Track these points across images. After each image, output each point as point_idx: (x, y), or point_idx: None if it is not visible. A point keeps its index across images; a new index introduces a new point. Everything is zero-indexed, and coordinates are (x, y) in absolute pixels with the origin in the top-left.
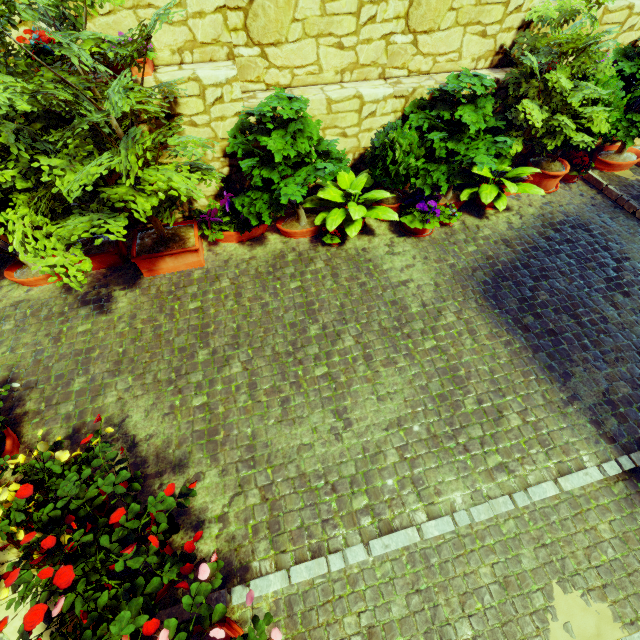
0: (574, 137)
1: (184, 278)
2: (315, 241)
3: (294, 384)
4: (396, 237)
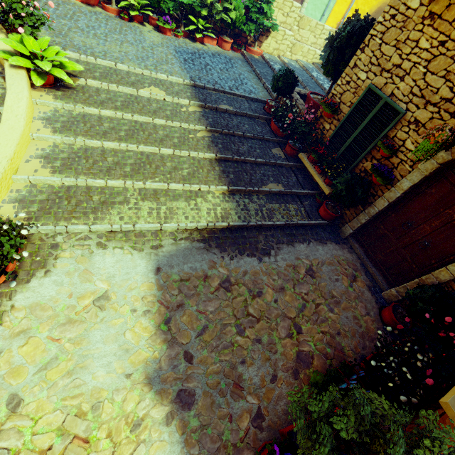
0: (223, 15)
1: None
2: (118, 17)
3: (87, 33)
4: (154, 31)
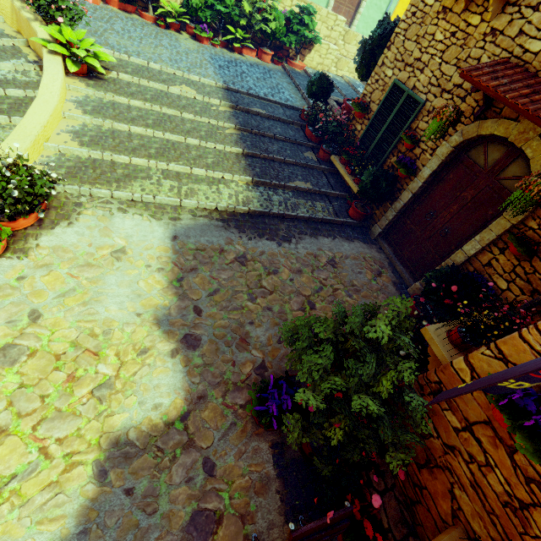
0: (262, 26)
1: (87, 3)
2: (154, 24)
3: (123, 35)
4: (191, 39)
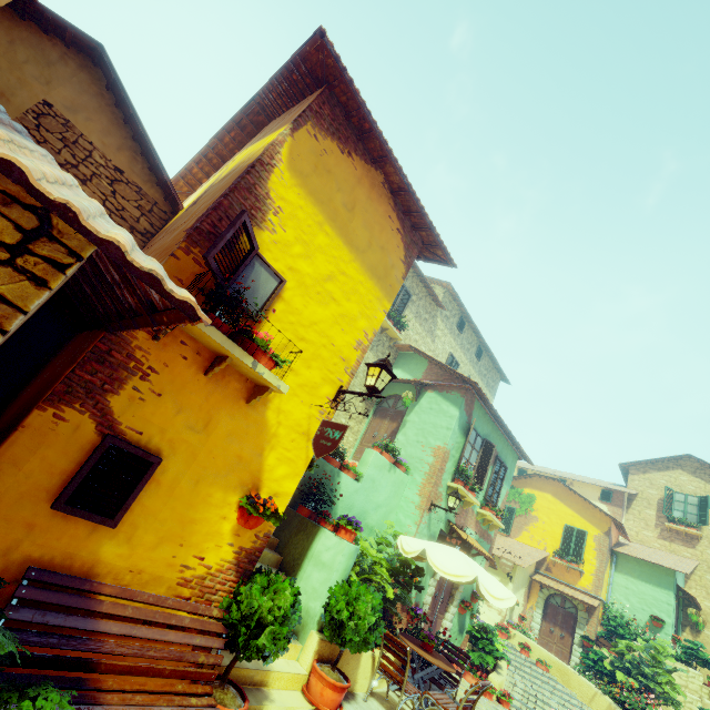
0: None
1: None
2: None
3: None
4: None
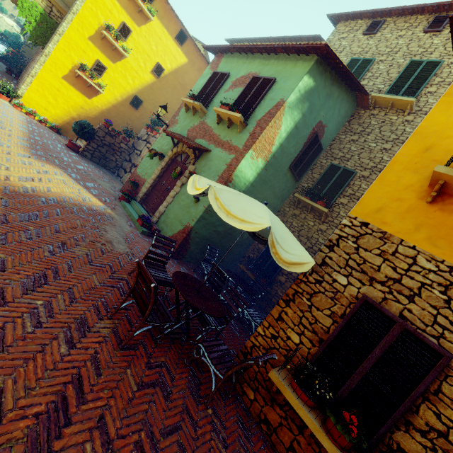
0: None
1: None
2: None
3: None
4: None
